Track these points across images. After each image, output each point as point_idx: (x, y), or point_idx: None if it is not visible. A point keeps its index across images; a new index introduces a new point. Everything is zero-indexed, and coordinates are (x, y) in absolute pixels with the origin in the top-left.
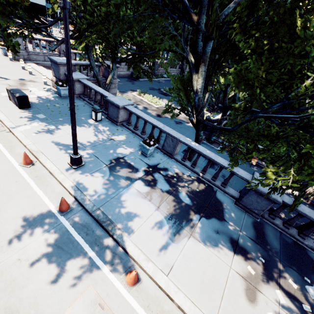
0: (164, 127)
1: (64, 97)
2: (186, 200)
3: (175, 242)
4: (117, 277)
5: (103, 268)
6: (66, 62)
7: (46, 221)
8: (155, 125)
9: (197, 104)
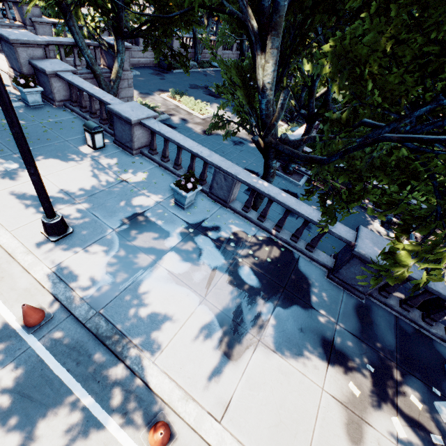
0: (211, 156)
1: (35, 108)
2: (251, 280)
3: (233, 358)
4: (133, 437)
5: (108, 424)
6: None
7: (0, 348)
8: (196, 153)
9: (265, 113)
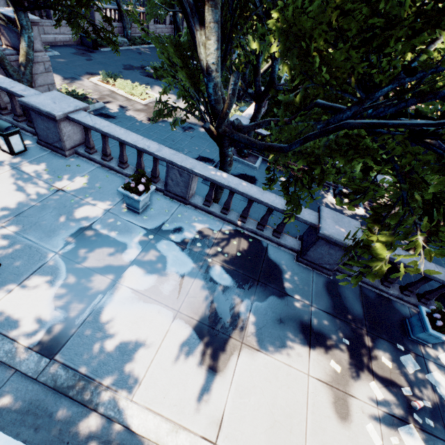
0: (160, 150)
1: None
2: (224, 280)
3: (219, 369)
4: None
5: None
6: None
7: None
8: (142, 148)
9: (214, 98)
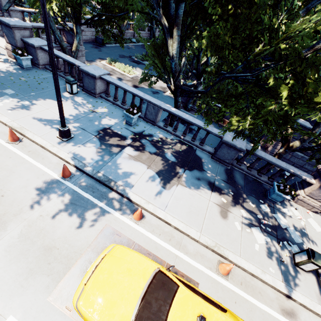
0: (144, 96)
1: (27, 69)
2: (172, 159)
3: (167, 189)
4: (126, 217)
5: (114, 213)
6: (45, 27)
7: (54, 186)
8: (136, 94)
9: (174, 70)
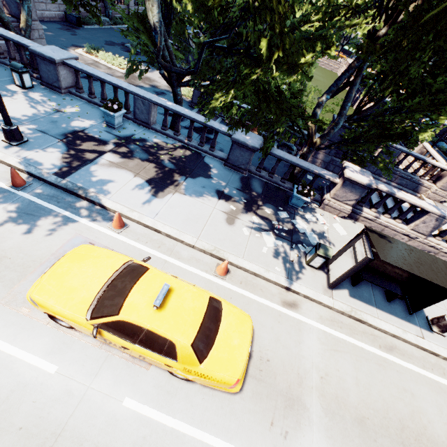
0: (129, 87)
1: None
2: (170, 166)
3: (159, 197)
4: (103, 227)
5: (87, 223)
6: None
7: (1, 197)
8: (116, 84)
9: None
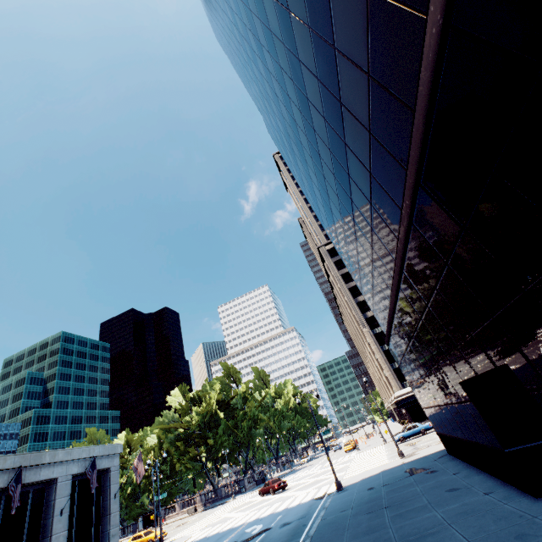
0: None
1: None
2: None
3: None
4: None
5: None
6: None
7: None
8: None
9: None
